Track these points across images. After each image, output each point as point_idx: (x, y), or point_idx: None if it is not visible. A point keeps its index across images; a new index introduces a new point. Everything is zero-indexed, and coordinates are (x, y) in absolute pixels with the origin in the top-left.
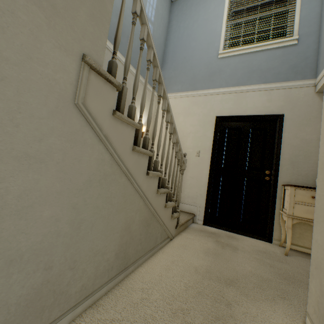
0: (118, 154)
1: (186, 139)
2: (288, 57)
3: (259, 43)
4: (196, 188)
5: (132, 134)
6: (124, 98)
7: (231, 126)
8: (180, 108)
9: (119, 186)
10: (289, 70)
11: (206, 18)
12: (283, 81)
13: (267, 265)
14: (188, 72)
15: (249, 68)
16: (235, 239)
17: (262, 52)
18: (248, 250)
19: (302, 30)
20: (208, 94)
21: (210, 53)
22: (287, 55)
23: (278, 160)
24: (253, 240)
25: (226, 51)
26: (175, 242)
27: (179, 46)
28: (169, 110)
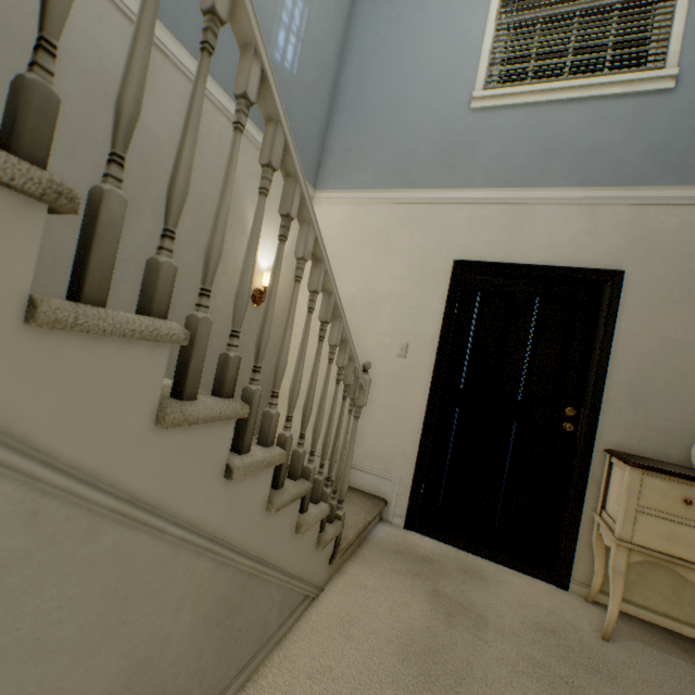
0: (68, 467)
1: (376, 311)
2: (647, 124)
3: (578, 78)
4: (393, 435)
5: (157, 366)
6: (110, 239)
7: (489, 287)
8: (367, 230)
9: (84, 569)
10: (647, 156)
11: (448, 2)
12: (629, 185)
13: (563, 689)
14: (392, 138)
15: (546, 141)
16: (481, 582)
17: (584, 104)
18: (513, 625)
19: (690, 54)
20: (438, 201)
21: (452, 96)
22: (646, 117)
23: (600, 386)
24: (523, 580)
25: (491, 92)
26: (325, 609)
27: (376, 70)
28: (321, 256)
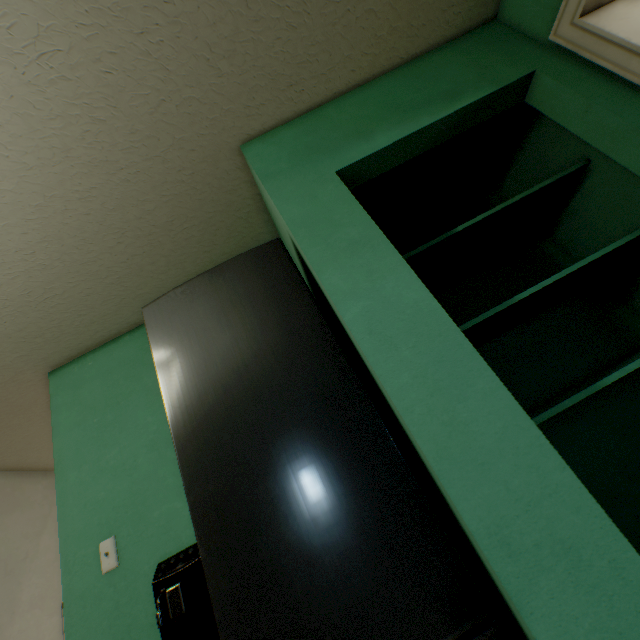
0: None
1: None
2: None
3: None
4: None
5: None
6: None
7: None
8: None
9: None
10: None
11: None
12: None
13: None
14: None
15: None
16: None
17: None
18: None
19: None
20: None
21: None
22: None
23: None
24: None
25: None
26: None
27: None
28: None
